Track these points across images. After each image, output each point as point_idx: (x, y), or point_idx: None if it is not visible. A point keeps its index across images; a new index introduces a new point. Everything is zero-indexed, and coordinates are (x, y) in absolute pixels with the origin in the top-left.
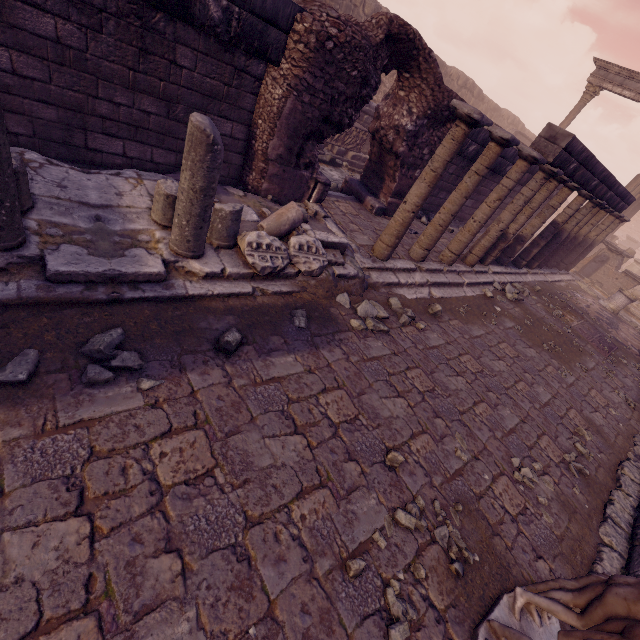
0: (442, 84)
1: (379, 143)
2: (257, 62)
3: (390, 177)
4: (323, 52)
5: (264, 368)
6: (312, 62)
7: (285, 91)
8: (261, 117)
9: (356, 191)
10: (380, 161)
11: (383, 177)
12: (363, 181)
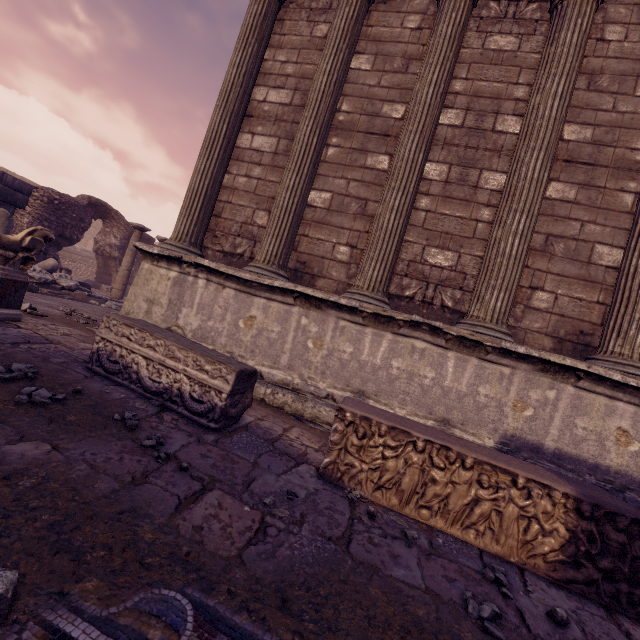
0: (129, 224)
1: (102, 255)
2: (9, 207)
3: (115, 272)
4: (53, 205)
5: (55, 297)
6: (47, 208)
7: (31, 220)
8: (14, 233)
9: (93, 284)
10: (106, 266)
11: (111, 274)
12: (98, 280)
